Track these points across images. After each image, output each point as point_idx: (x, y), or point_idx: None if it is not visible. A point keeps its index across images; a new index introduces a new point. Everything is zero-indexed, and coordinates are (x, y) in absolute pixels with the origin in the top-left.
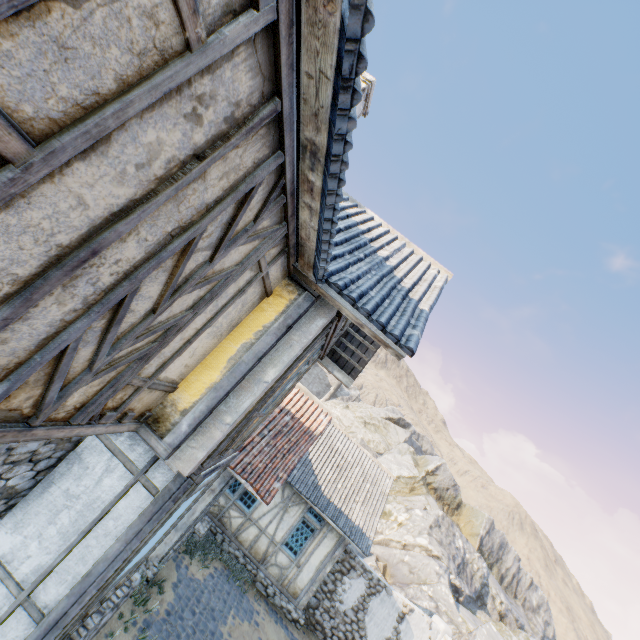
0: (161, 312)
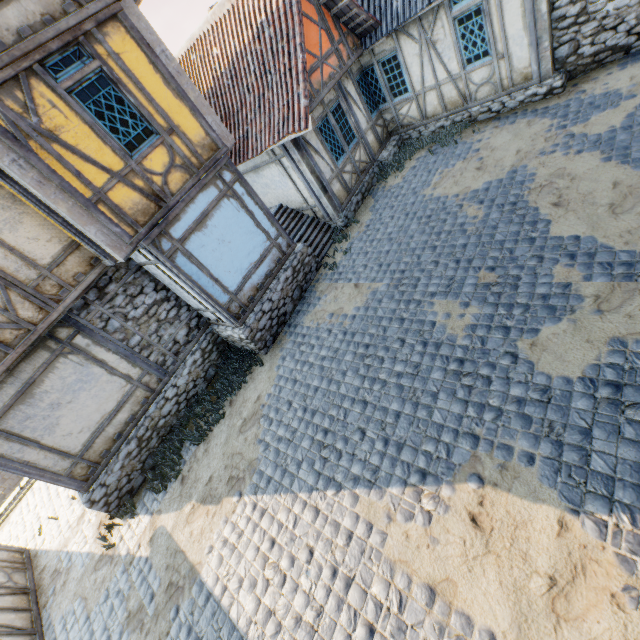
0: None
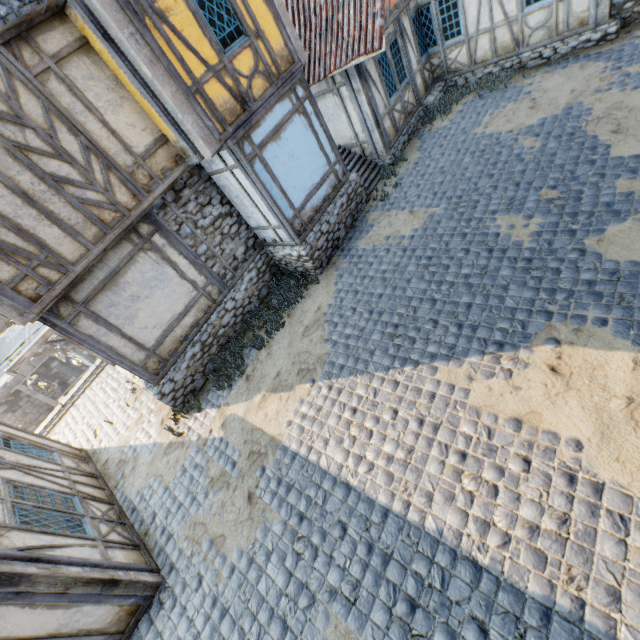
0: (72, 160)
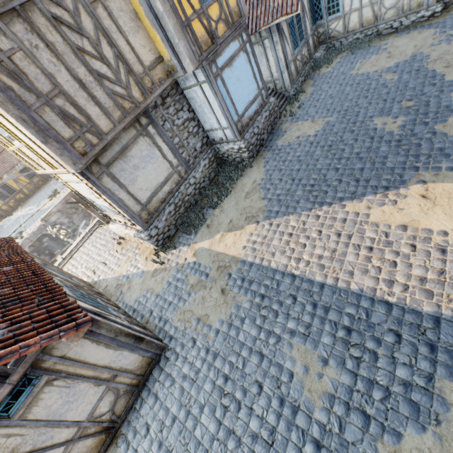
0: (109, 63)
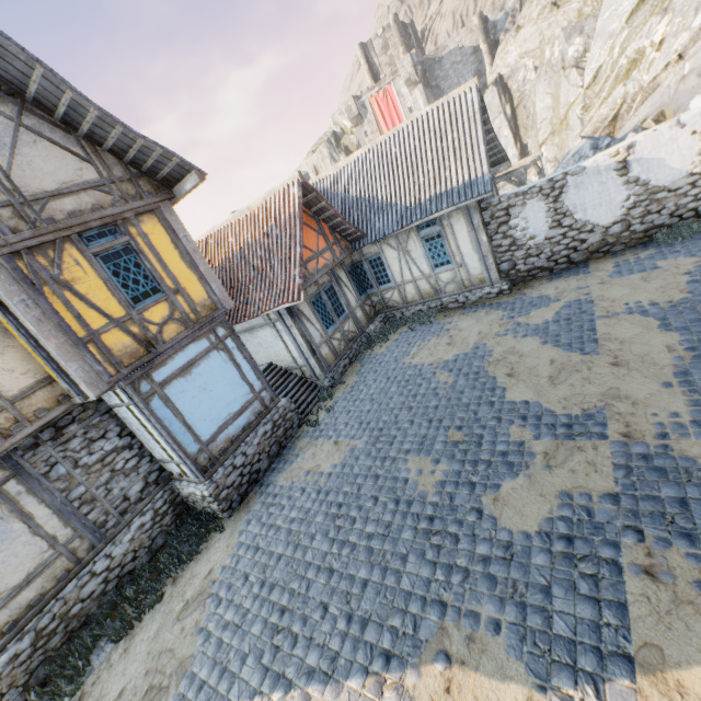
0: None
